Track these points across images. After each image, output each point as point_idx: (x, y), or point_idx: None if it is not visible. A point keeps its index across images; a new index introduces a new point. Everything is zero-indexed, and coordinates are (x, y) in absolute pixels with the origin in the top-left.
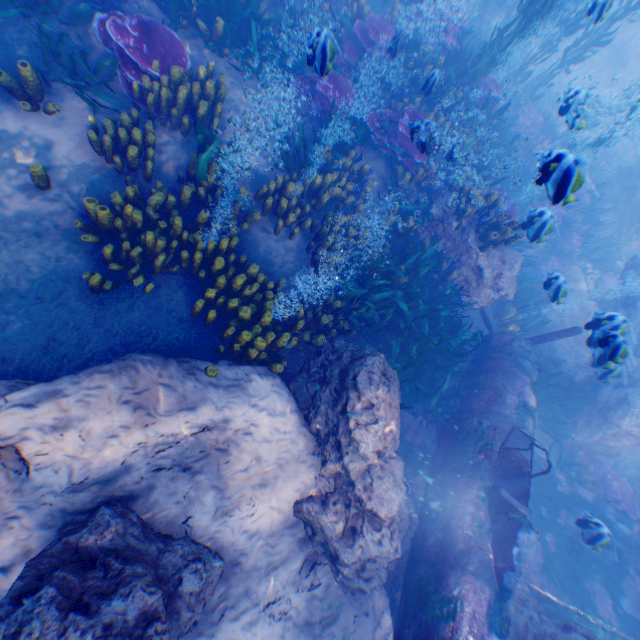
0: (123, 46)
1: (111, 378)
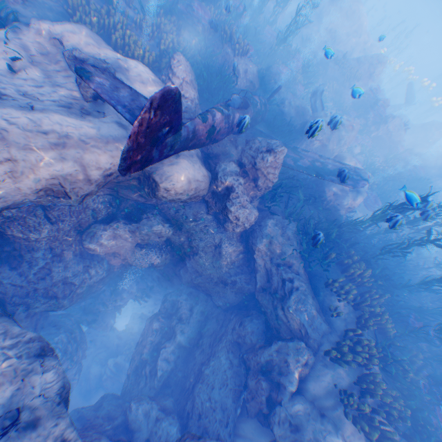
0: None
1: (87, 29)
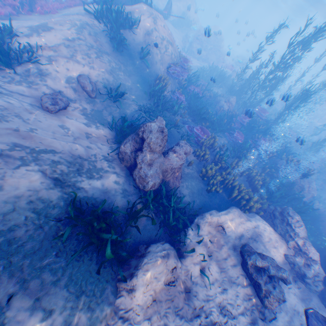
0: (197, 132)
1: (235, 209)
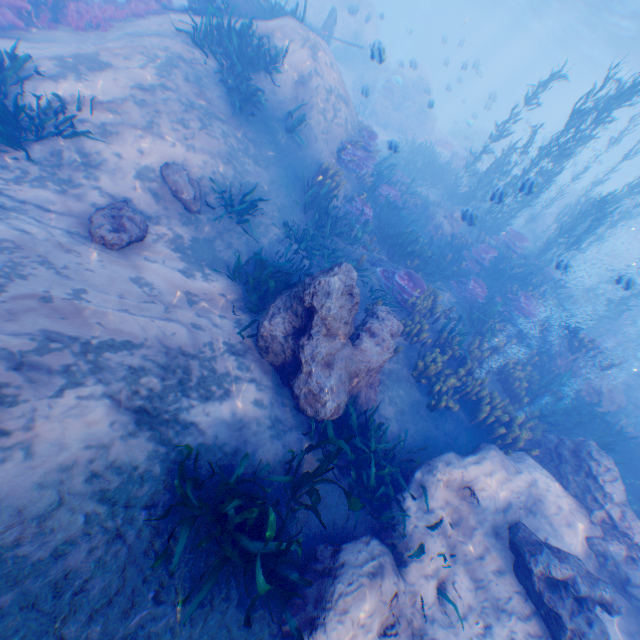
0: (402, 284)
1: (492, 449)
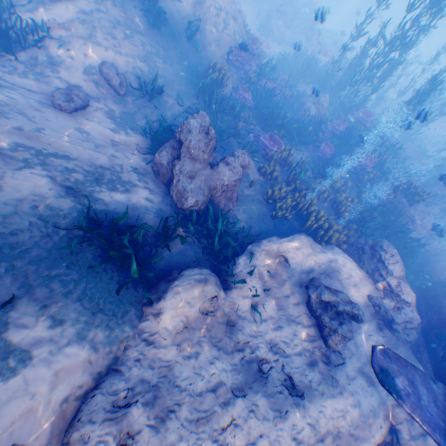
0: (265, 143)
1: (304, 237)
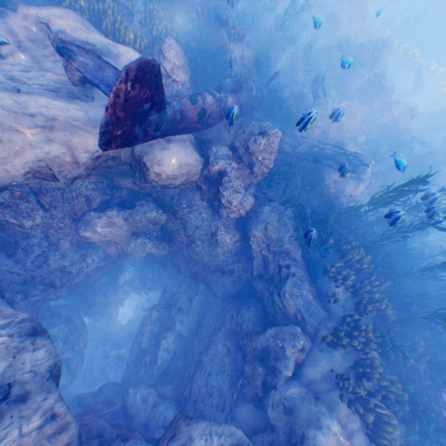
0: None
1: (75, 14)
